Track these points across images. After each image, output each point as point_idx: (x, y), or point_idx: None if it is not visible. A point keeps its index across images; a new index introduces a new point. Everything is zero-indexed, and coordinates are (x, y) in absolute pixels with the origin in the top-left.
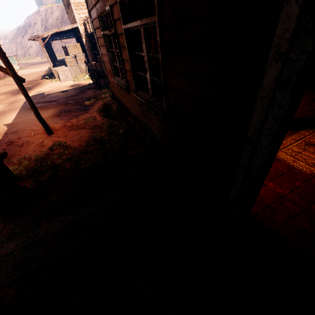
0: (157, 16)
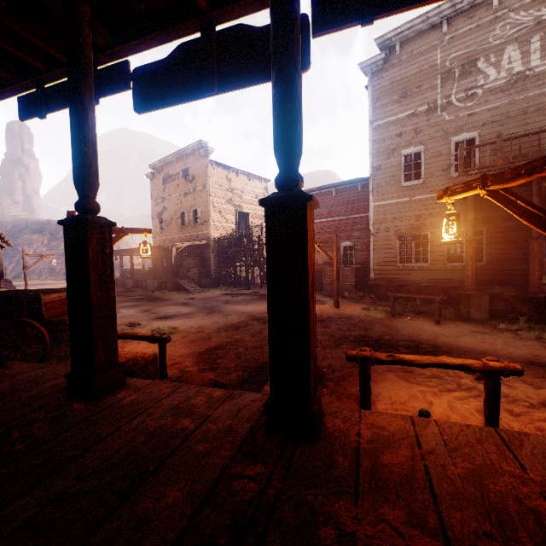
0: (485, 236)
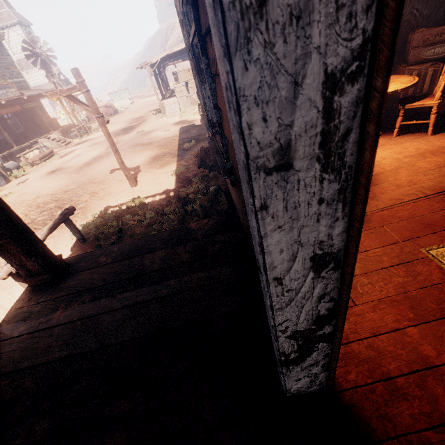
0: (194, 20)
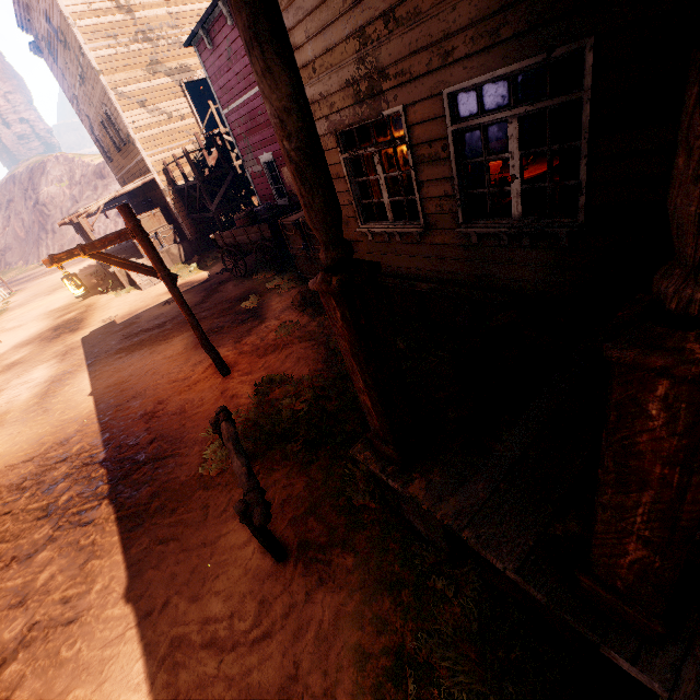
0: (590, 90)
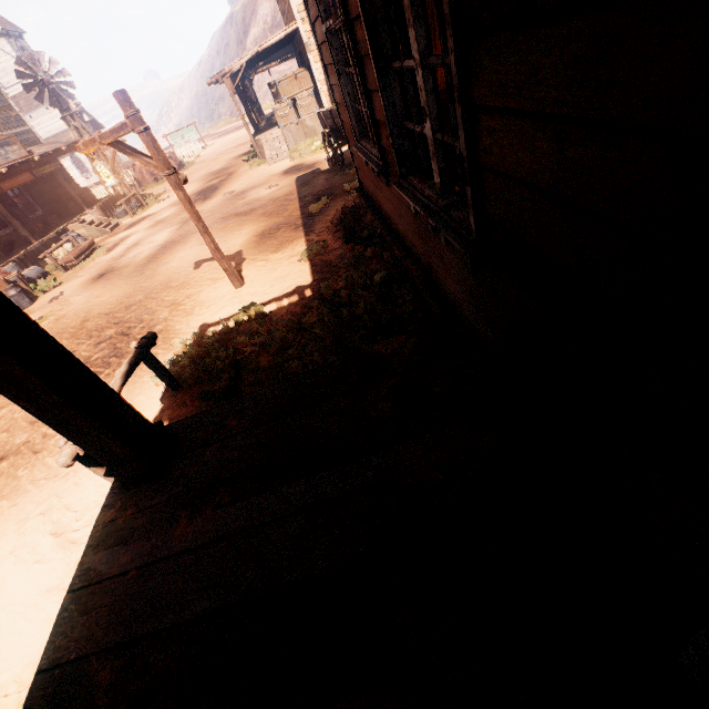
0: None
